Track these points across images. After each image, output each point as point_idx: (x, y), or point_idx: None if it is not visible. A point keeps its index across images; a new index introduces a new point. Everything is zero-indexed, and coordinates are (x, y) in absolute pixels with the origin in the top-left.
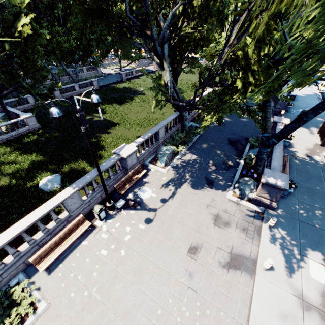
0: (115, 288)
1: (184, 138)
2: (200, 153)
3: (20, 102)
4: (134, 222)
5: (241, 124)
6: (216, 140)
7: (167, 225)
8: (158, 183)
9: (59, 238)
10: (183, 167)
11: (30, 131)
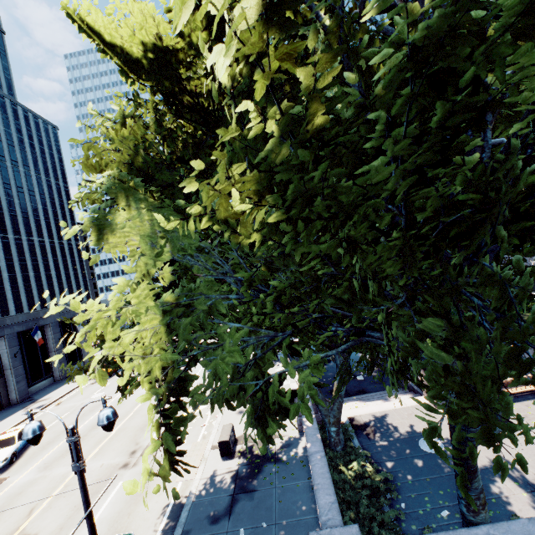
0: None
1: None
2: None
3: None
4: None
5: None
6: None
7: None
8: None
9: (510, 381)
10: None
11: None
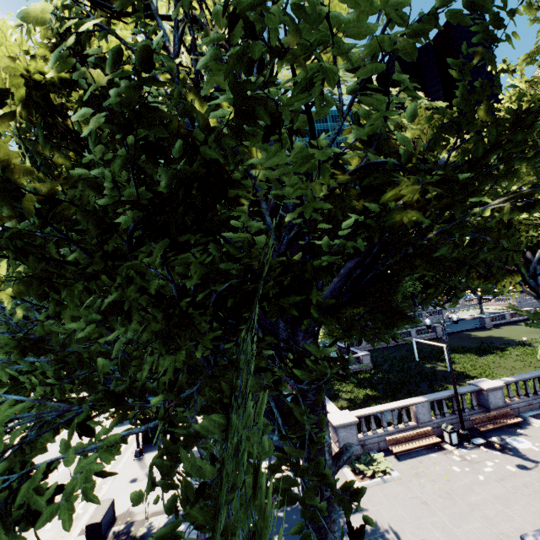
0: (470, 496)
1: None
2: None
3: (352, 343)
4: (499, 461)
5: None
6: None
7: None
8: None
9: (408, 436)
10: None
11: (362, 369)
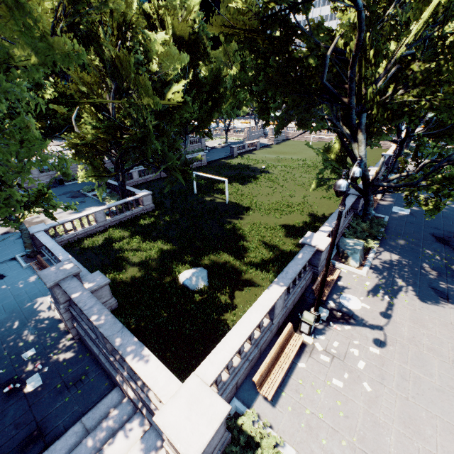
0: (385, 442)
1: (370, 230)
2: (400, 251)
3: None
4: (358, 342)
5: (440, 215)
6: (414, 235)
7: (412, 352)
8: (361, 289)
9: (275, 354)
10: (386, 270)
11: (144, 212)
